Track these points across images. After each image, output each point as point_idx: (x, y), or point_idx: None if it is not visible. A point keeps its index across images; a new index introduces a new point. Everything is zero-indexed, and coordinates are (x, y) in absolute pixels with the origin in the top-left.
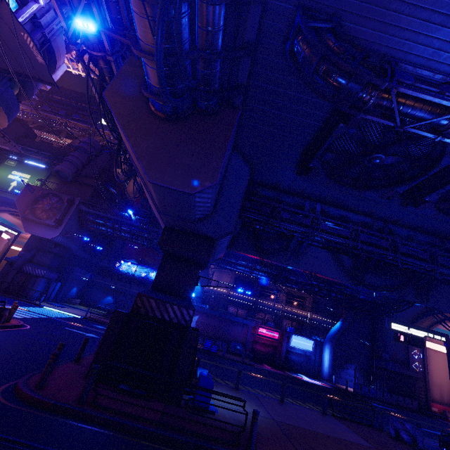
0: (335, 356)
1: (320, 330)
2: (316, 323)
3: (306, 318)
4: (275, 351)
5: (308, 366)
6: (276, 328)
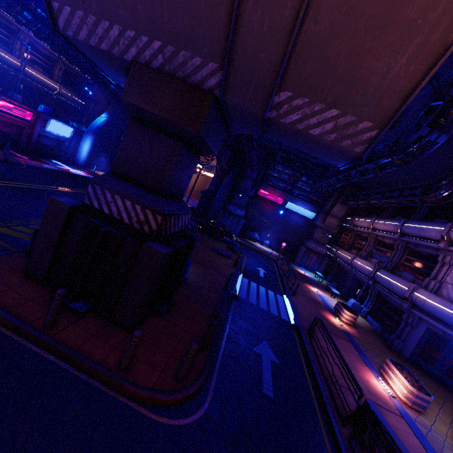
0: (94, 146)
1: (64, 107)
2: (64, 100)
3: (53, 91)
4: (20, 133)
5: (59, 151)
6: (28, 106)
